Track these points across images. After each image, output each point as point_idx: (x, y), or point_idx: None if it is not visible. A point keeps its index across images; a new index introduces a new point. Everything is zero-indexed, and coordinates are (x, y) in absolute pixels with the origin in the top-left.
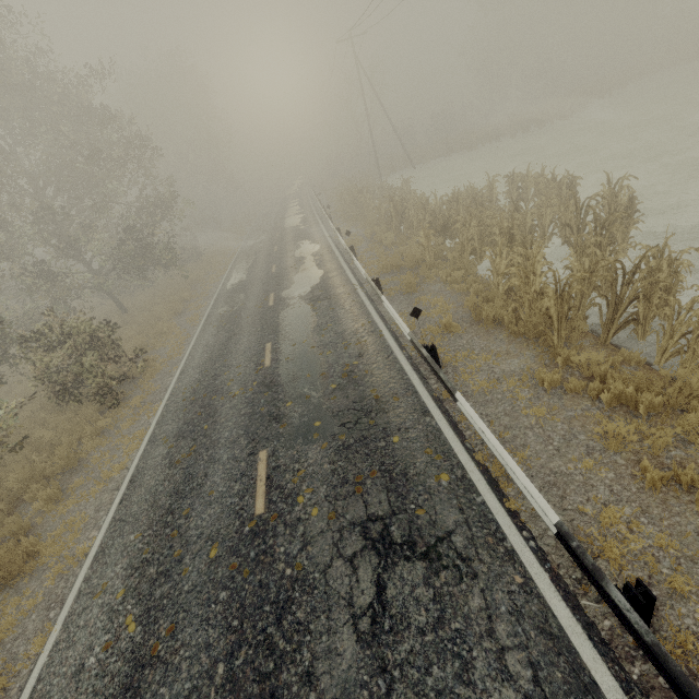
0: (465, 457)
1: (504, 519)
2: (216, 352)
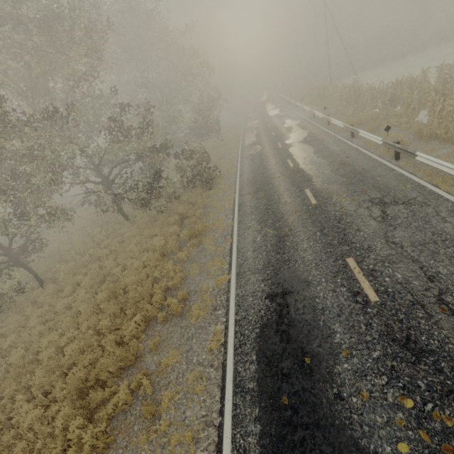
0: (419, 180)
1: (442, 192)
2: (257, 166)
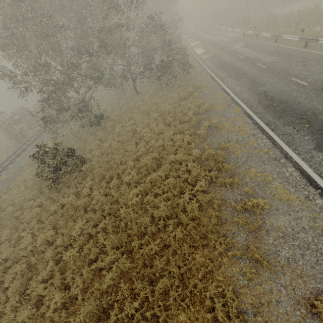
0: (318, 52)
1: None
2: (217, 61)
